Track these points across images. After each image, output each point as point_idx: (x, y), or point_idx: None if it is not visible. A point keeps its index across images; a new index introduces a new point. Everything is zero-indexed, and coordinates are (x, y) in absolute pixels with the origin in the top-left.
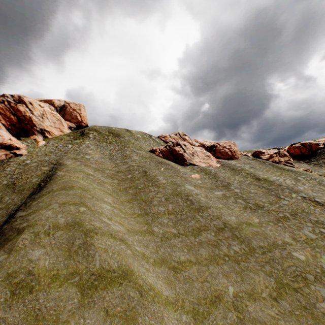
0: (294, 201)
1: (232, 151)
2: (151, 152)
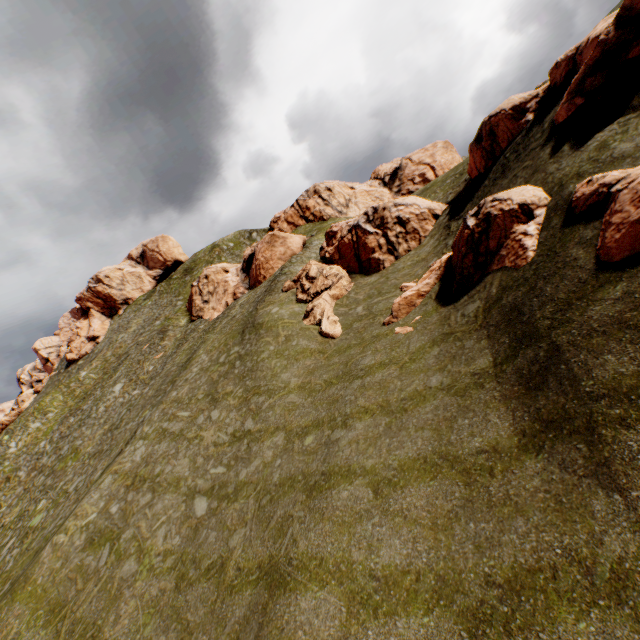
0: (132, 426)
1: (257, 265)
2: None
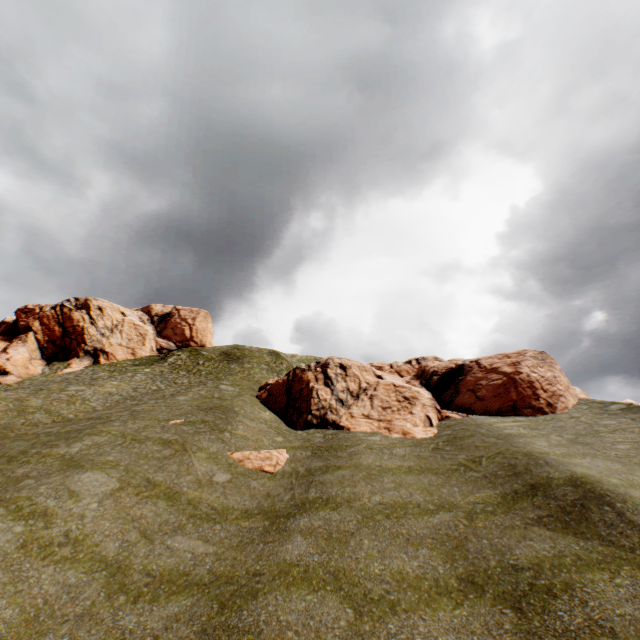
0: None
1: (522, 380)
2: (260, 391)
